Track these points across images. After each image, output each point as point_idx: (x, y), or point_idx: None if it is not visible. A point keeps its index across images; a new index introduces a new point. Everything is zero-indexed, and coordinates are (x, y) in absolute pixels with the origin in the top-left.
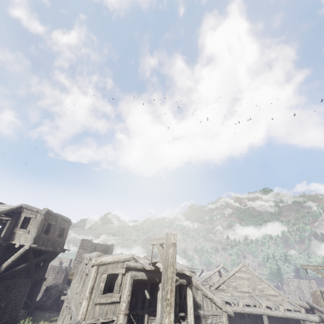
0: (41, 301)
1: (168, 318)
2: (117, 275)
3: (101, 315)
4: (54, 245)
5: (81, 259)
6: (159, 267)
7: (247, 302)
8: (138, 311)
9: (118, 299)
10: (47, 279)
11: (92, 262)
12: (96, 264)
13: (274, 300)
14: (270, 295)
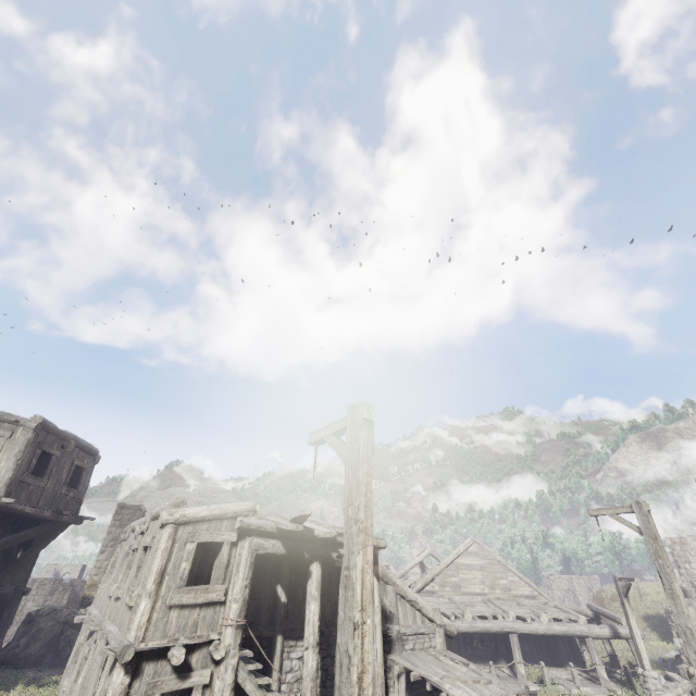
0: (15, 647)
1: (362, 555)
2: (218, 548)
3: (183, 631)
4: (56, 506)
5: (124, 534)
6: (312, 527)
7: (480, 612)
8: (263, 630)
9: (222, 597)
10: (24, 608)
11: (162, 518)
12: (172, 520)
13: (531, 606)
14: (522, 598)
